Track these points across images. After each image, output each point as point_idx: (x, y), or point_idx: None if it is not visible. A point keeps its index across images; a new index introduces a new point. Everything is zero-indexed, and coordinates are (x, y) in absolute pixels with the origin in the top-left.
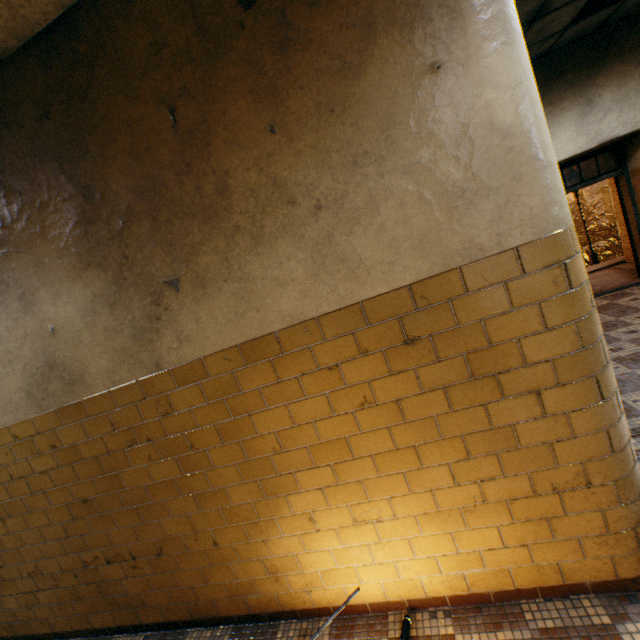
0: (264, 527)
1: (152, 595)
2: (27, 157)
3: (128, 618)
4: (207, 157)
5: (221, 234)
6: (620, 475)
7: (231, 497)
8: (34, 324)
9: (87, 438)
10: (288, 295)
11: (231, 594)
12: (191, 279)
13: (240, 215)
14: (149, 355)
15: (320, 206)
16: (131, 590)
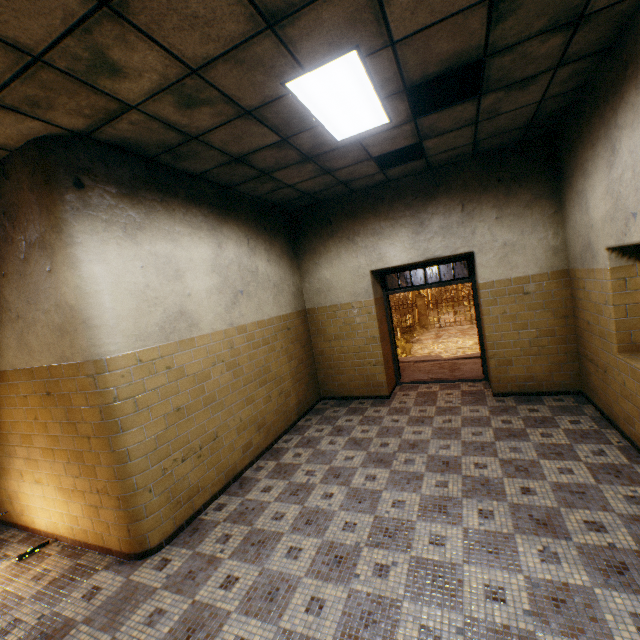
0: (7, 471)
1: None
2: None
3: None
4: None
5: None
6: (122, 493)
7: None
8: None
9: None
10: (11, 354)
11: None
12: None
13: None
14: None
15: (20, 316)
16: None
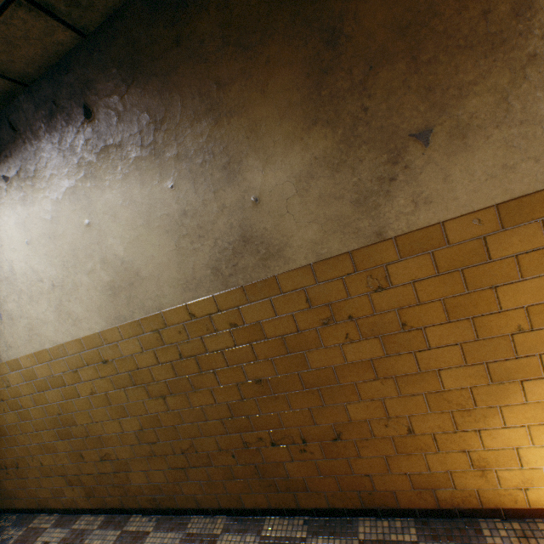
0: (480, 416)
1: (317, 480)
2: (261, 5)
3: (284, 501)
4: None
5: (505, 68)
6: None
7: (443, 381)
8: (234, 195)
9: (273, 316)
10: None
11: (416, 486)
12: (448, 128)
13: (541, 40)
14: (370, 222)
15: None
16: (293, 474)
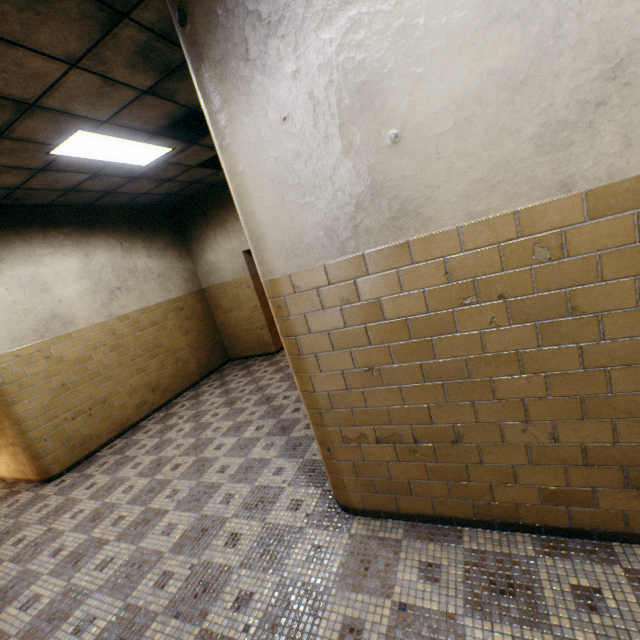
0: None
1: None
2: None
3: None
4: None
5: None
6: (25, 443)
7: None
8: None
9: None
10: None
11: None
12: None
13: None
14: None
15: None
16: None
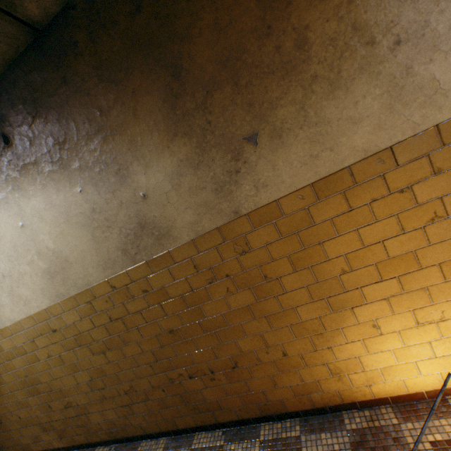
0: (329, 337)
1: (227, 400)
2: (121, 50)
3: (206, 419)
4: (287, 16)
5: (298, 86)
6: None
7: (300, 315)
8: (128, 193)
9: (173, 281)
10: (362, 131)
11: (297, 394)
12: (268, 132)
13: (318, 65)
14: (228, 204)
15: (399, 41)
16: (209, 397)
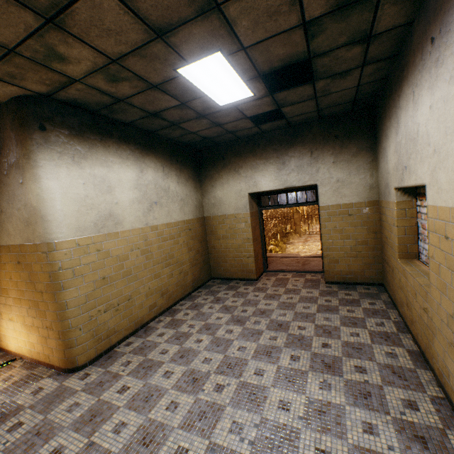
0: None
1: None
2: None
3: None
4: None
5: None
6: (61, 329)
7: None
8: None
9: None
10: None
11: None
12: None
13: None
14: None
15: (3, 211)
16: None
